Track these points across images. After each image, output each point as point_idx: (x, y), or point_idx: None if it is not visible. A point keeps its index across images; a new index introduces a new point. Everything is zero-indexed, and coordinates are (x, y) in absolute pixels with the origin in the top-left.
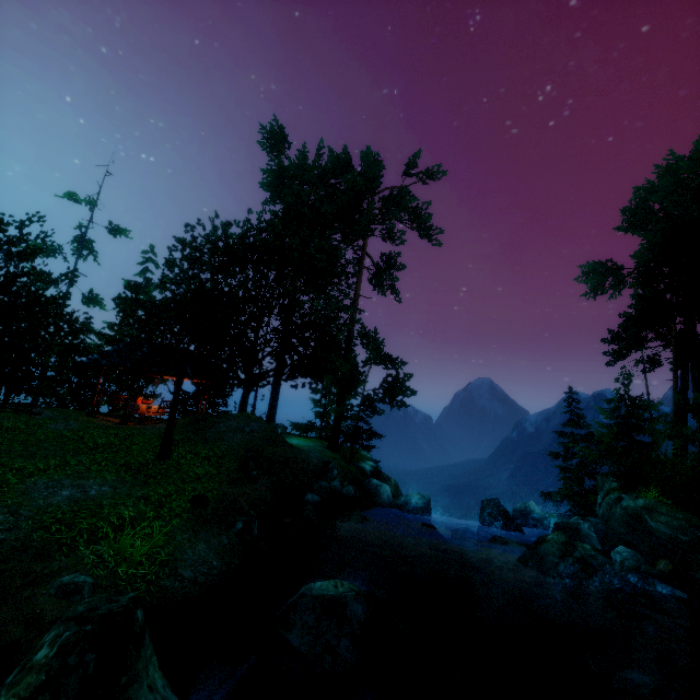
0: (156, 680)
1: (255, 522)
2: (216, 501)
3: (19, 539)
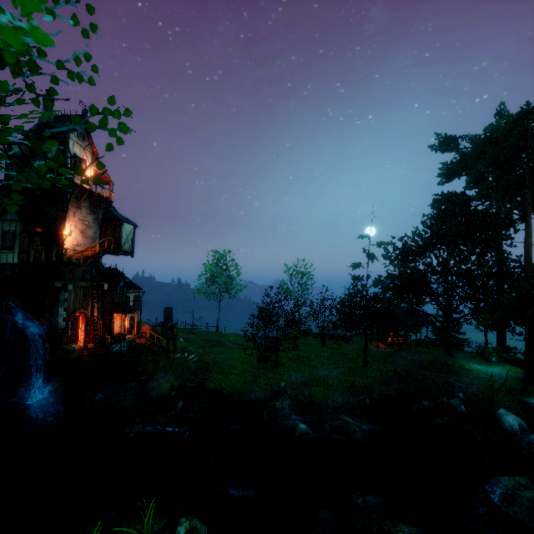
0: (285, 404)
1: (366, 398)
2: (361, 387)
3: (305, 381)
